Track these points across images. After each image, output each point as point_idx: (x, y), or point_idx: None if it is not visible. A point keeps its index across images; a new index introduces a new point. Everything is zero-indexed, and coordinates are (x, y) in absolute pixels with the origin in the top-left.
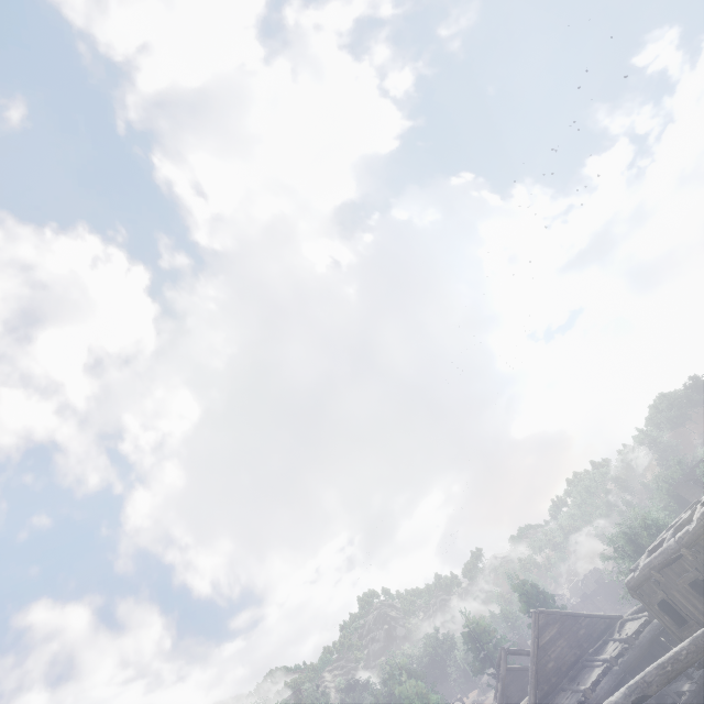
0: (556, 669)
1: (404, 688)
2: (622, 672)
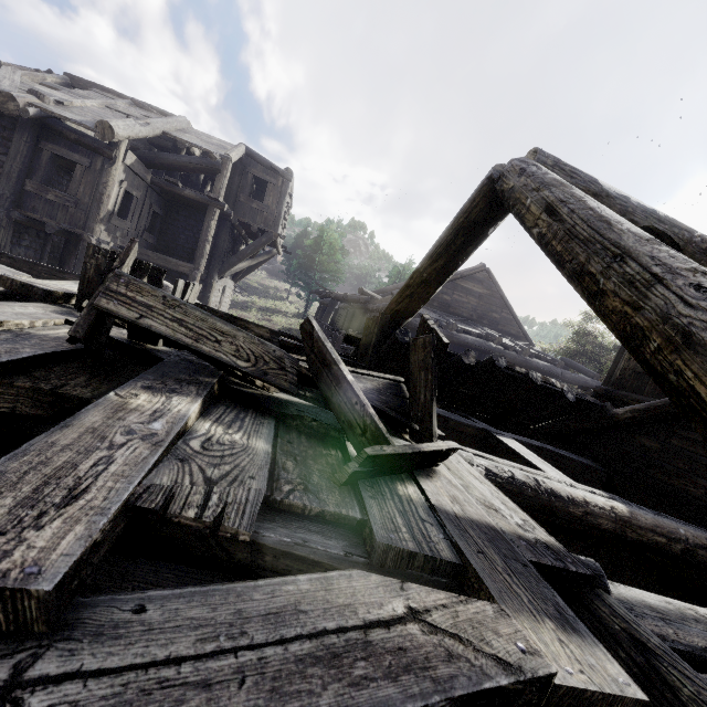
0: (446, 303)
1: (326, 229)
2: (493, 350)
